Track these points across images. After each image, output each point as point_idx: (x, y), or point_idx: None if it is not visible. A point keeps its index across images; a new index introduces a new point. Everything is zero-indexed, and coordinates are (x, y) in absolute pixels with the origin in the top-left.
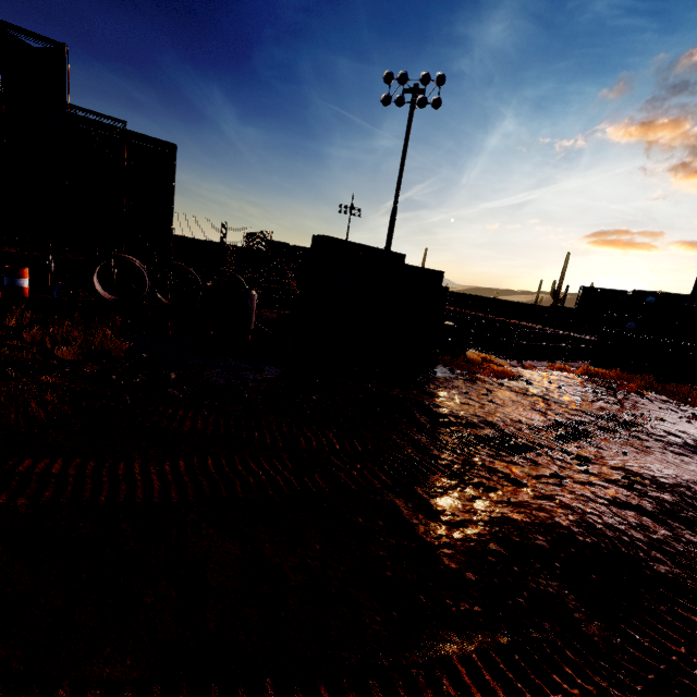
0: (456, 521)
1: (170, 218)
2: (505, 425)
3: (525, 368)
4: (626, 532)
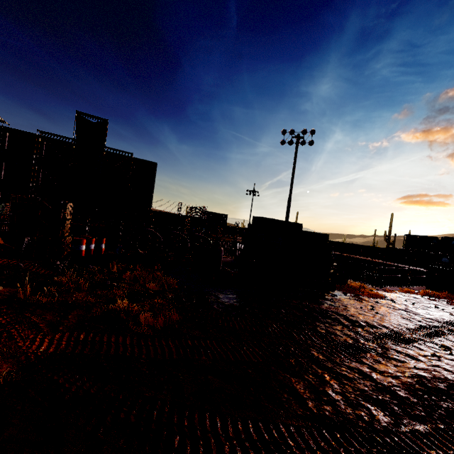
0: (393, 375)
1: (151, 201)
2: (393, 327)
3: (386, 291)
4: None
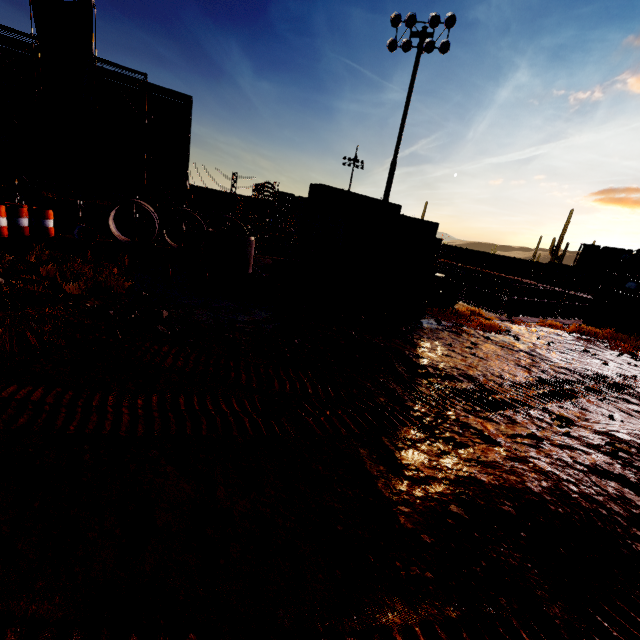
0: (420, 477)
1: (186, 168)
2: (486, 379)
3: (514, 323)
4: (605, 504)
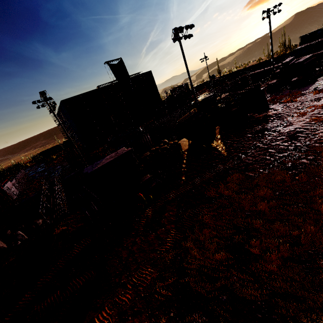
0: None
1: (159, 96)
2: None
3: None
4: None
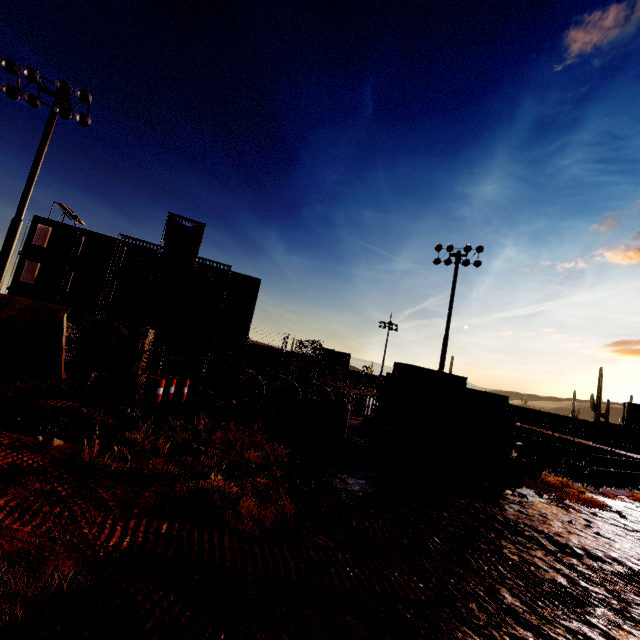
0: None
1: (247, 330)
2: (631, 563)
3: (605, 496)
4: None
